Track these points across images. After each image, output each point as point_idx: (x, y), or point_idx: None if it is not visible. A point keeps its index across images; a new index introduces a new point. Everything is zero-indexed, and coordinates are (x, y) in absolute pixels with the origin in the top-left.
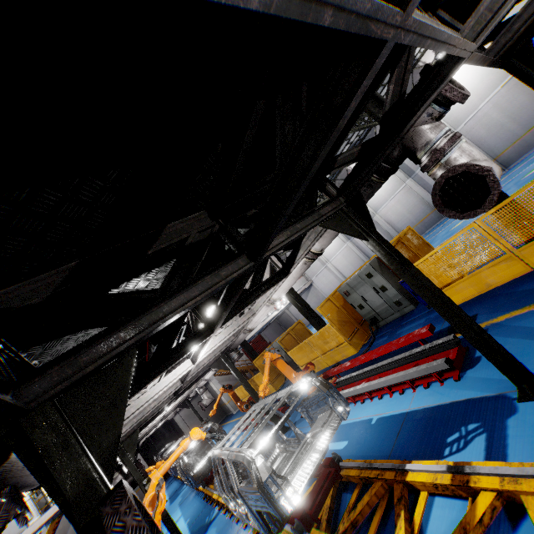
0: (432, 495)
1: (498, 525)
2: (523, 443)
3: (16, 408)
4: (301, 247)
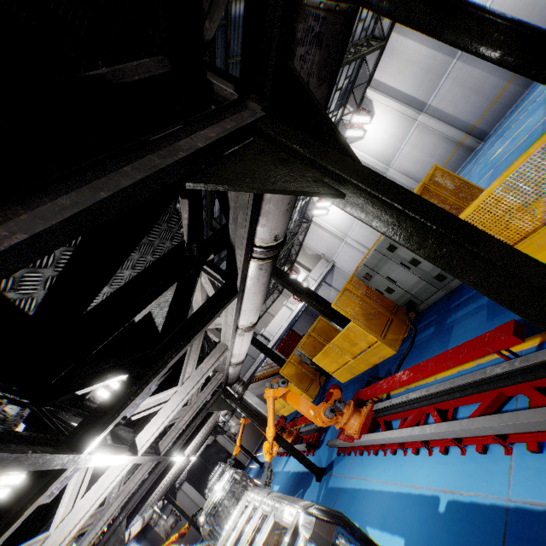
0: None
1: None
2: None
3: None
4: (234, 242)
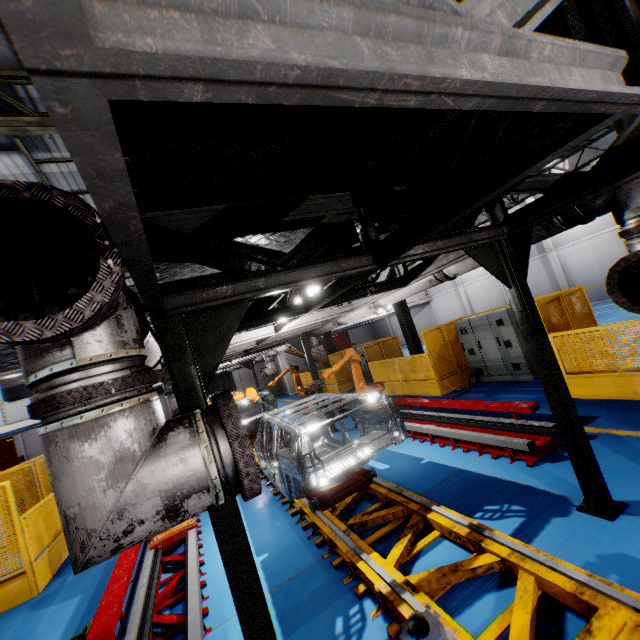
0: (444, 537)
1: (487, 581)
2: (555, 541)
3: (163, 311)
4: (434, 263)
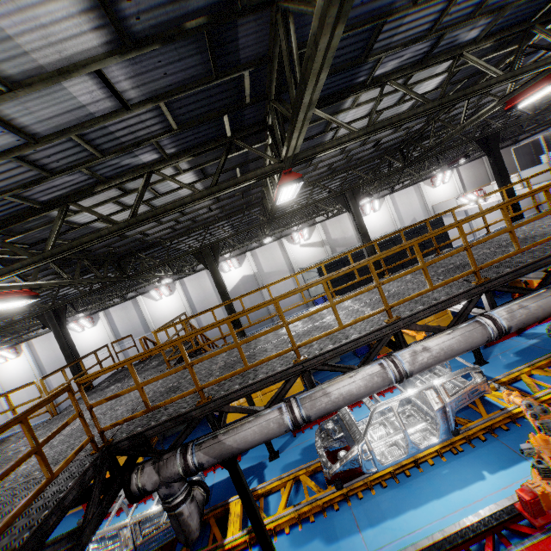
0: None
1: None
2: None
3: None
4: None
